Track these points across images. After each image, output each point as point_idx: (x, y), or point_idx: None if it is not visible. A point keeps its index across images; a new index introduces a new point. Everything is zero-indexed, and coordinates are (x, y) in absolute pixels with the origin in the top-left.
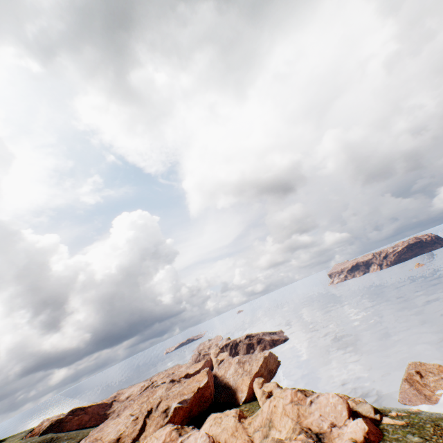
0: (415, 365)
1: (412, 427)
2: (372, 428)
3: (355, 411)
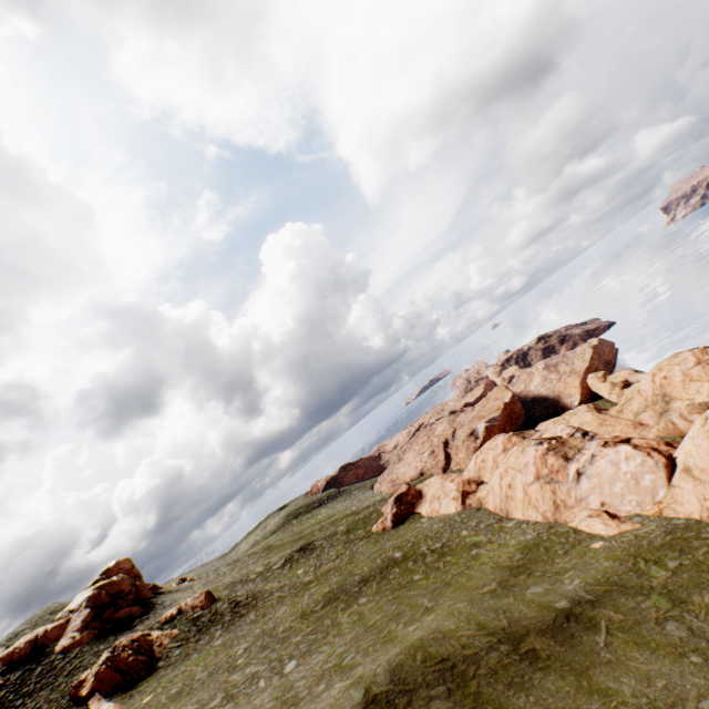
0: None
1: None
2: None
3: None
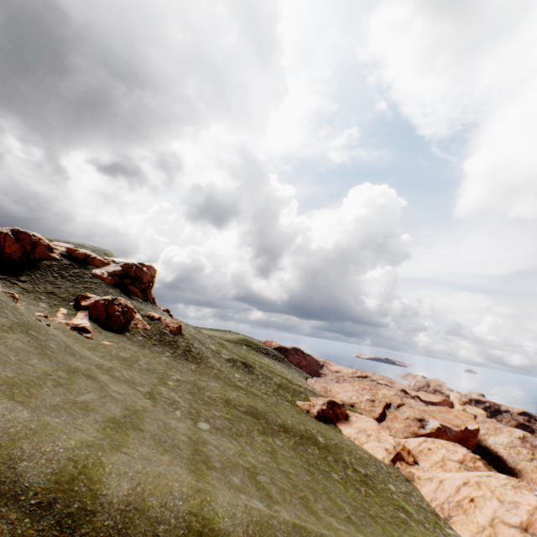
0: None
1: None
2: None
3: None
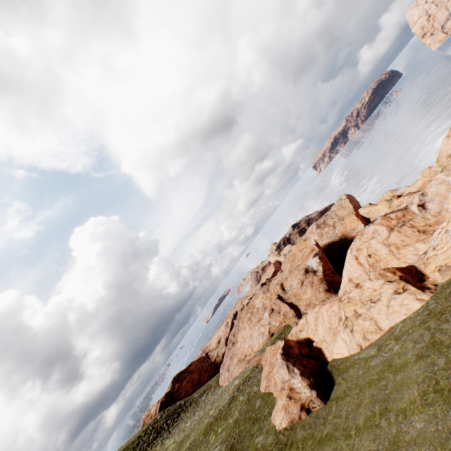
0: None
1: None
2: None
3: None
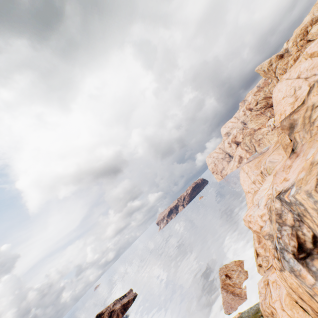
0: (223, 269)
1: None
2: None
3: None
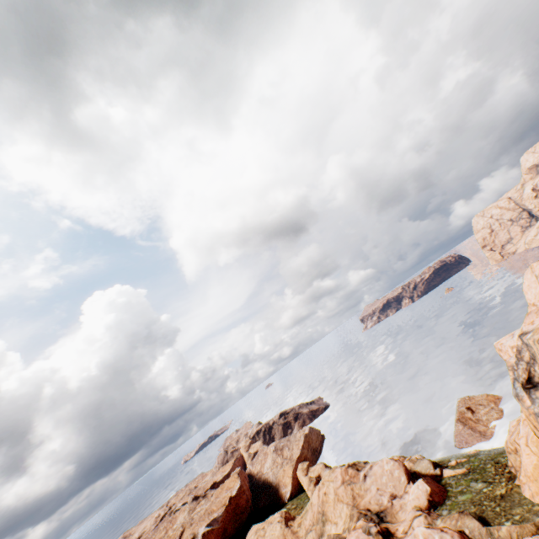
0: (464, 400)
1: (473, 472)
2: (434, 487)
3: (414, 472)
